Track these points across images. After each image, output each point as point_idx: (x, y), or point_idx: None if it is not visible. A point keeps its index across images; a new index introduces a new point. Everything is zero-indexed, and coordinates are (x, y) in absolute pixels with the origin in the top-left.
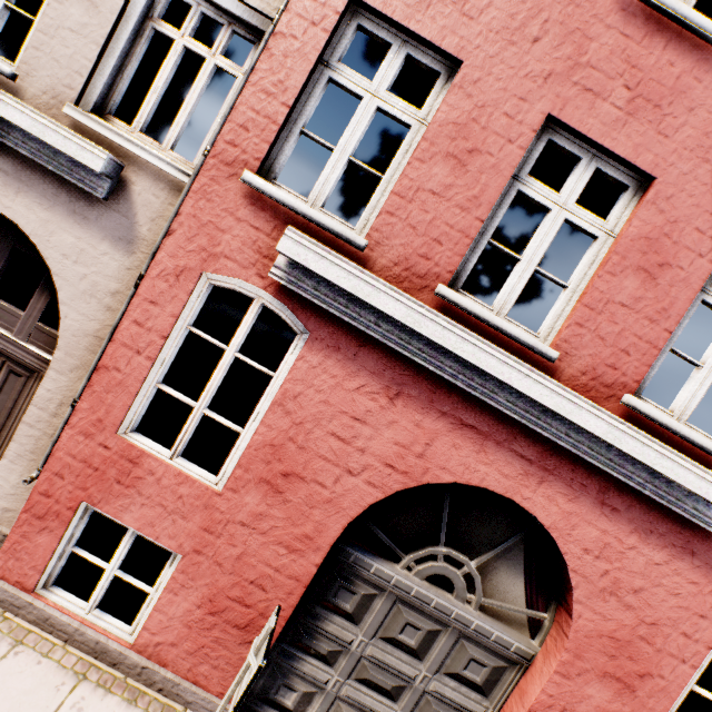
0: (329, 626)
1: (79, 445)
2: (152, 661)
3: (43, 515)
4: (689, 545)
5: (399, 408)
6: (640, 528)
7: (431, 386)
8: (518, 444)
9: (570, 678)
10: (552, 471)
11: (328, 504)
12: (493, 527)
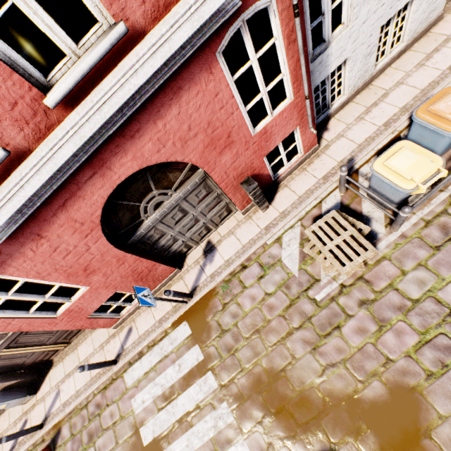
0: (163, 243)
1: (61, 325)
2: (153, 290)
3: (91, 324)
4: (175, 89)
5: (49, 234)
6: (155, 118)
7: (33, 221)
8: (82, 178)
9: (215, 168)
10: (104, 162)
11: (104, 255)
12: (138, 180)
